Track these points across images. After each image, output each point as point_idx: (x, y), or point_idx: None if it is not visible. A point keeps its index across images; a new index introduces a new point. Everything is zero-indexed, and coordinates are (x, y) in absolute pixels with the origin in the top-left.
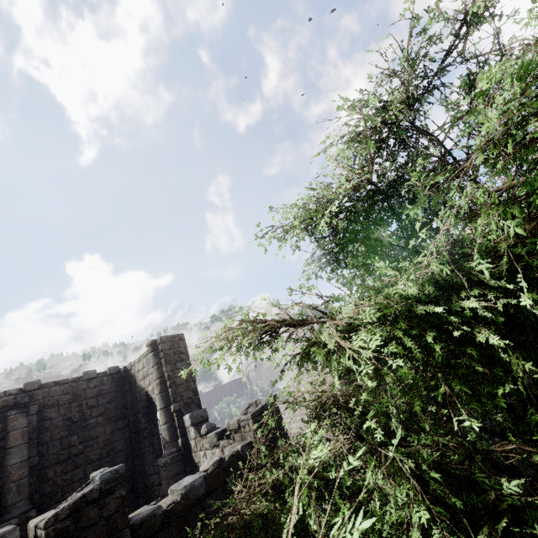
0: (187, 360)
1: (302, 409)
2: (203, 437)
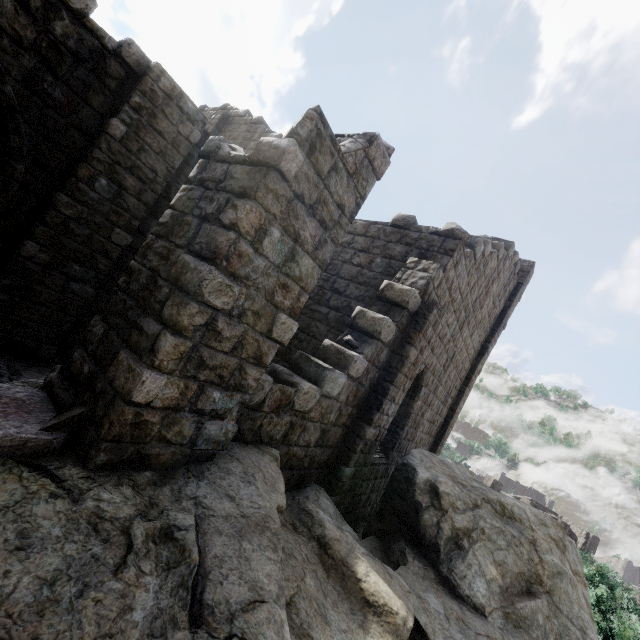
0: (595, 548)
1: None
2: None
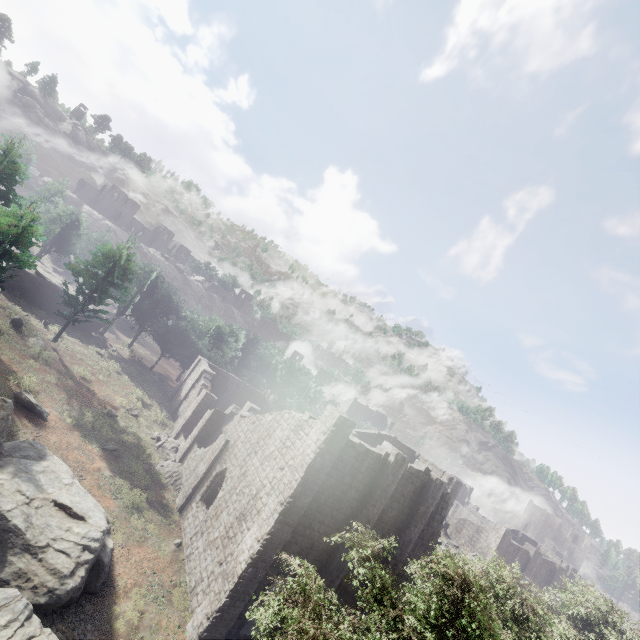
0: (455, 496)
1: (451, 536)
2: (444, 536)
